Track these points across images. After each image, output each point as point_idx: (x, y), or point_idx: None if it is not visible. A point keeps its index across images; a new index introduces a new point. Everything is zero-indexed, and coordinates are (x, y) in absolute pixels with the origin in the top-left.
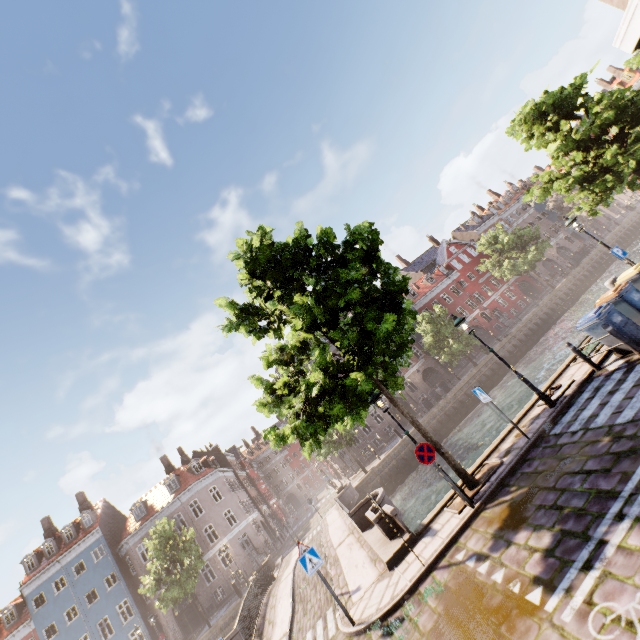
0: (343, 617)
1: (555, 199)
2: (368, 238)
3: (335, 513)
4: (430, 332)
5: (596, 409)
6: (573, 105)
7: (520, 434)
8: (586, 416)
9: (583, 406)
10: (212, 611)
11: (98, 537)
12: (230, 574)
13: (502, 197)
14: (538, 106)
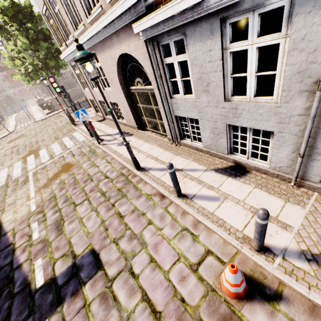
0: (33, 121)
1: None
2: None
3: (35, 107)
4: None
5: None
6: None
7: None
8: None
9: None
10: None
11: None
12: None
13: None
14: None
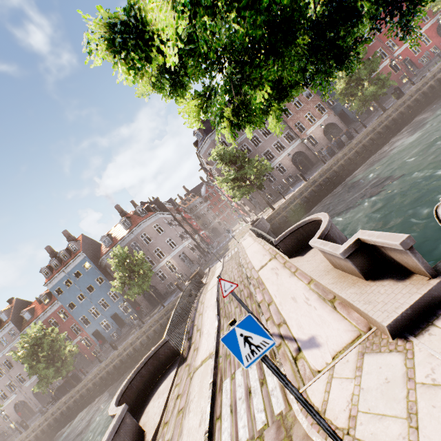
0: None
1: None
2: None
3: (249, 239)
4: (345, 76)
5: None
6: None
7: None
8: None
9: None
10: (167, 295)
11: (84, 257)
12: (176, 276)
13: None
14: None
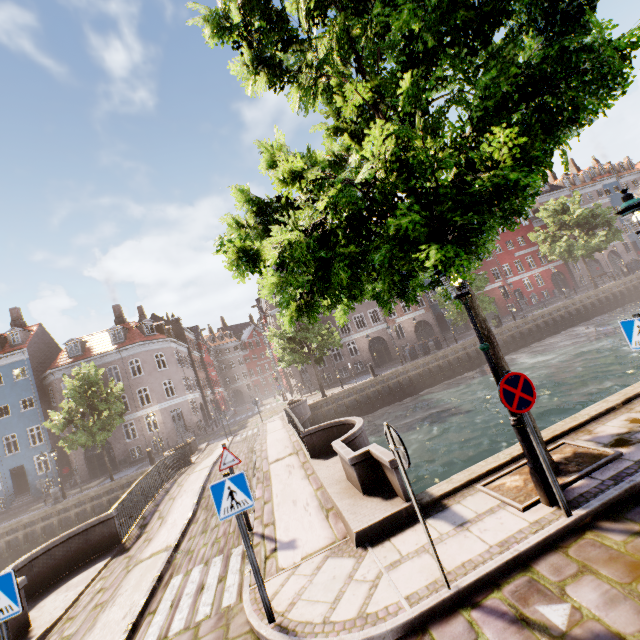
0: (255, 586)
1: None
2: None
3: (278, 423)
4: None
5: None
6: None
7: None
8: None
9: None
10: (124, 465)
11: (23, 358)
12: (152, 439)
13: (583, 172)
14: None
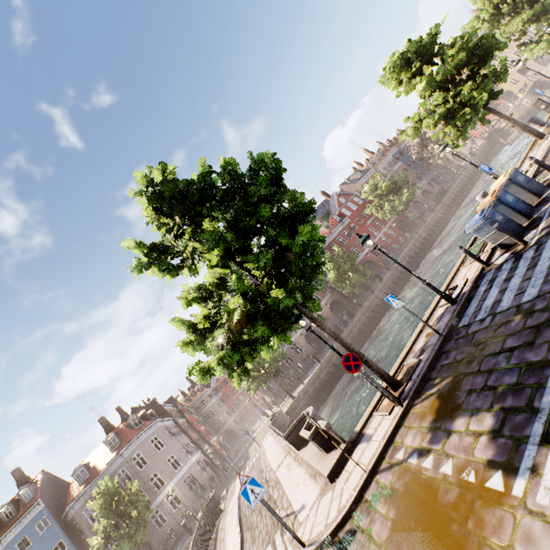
0: (292, 540)
1: (417, 151)
2: (272, 167)
3: (270, 439)
4: (333, 269)
5: (497, 296)
6: (431, 52)
7: (430, 333)
8: (489, 304)
9: (483, 297)
10: None
11: (40, 509)
12: (180, 515)
13: (376, 154)
14: (404, 54)
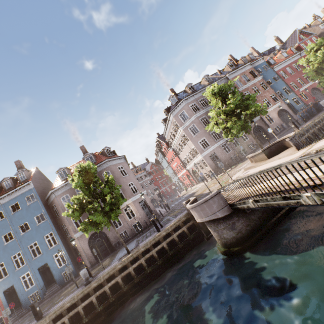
0: None
1: None
2: None
3: (265, 164)
4: (321, 56)
5: None
6: None
7: None
8: None
9: None
10: (118, 246)
11: (30, 188)
12: (133, 224)
13: None
14: None
